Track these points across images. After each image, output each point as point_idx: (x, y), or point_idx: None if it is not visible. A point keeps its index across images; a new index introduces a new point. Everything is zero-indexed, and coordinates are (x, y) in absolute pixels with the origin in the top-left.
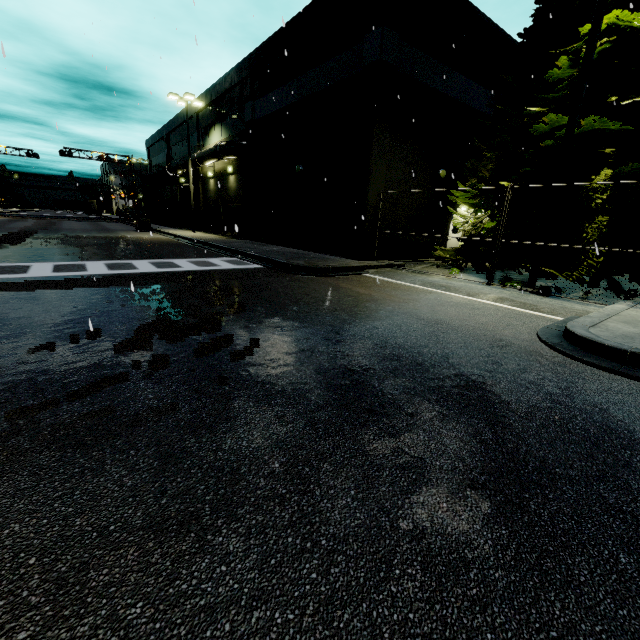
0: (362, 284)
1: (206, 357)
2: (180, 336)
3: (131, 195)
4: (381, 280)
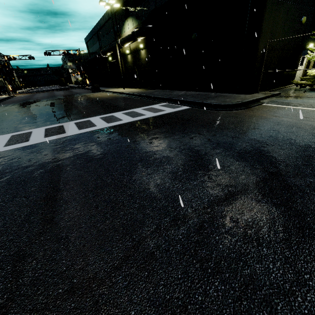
0: (277, 113)
1: (308, 230)
2: (238, 194)
3: (83, 72)
4: (283, 108)
